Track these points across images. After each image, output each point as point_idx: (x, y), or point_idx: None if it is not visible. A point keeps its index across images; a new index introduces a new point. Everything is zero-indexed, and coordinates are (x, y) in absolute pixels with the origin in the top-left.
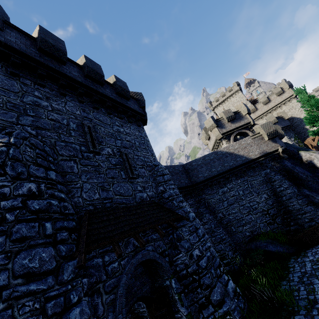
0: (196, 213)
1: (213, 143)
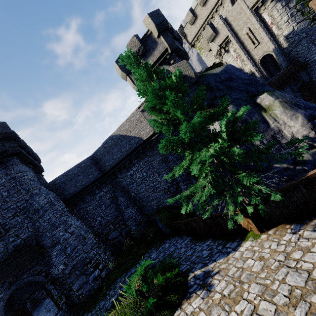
0: (112, 197)
1: None
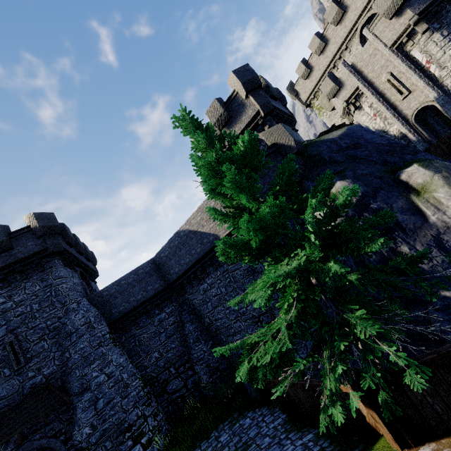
0: (177, 322)
1: None
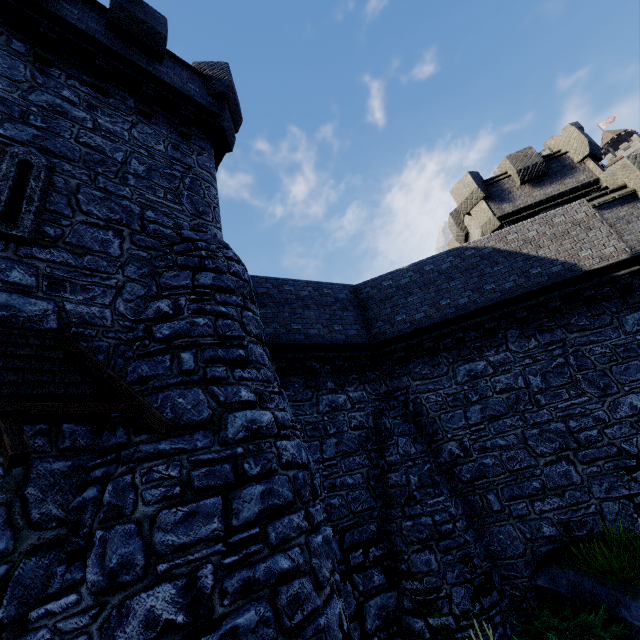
0: (367, 429)
1: None
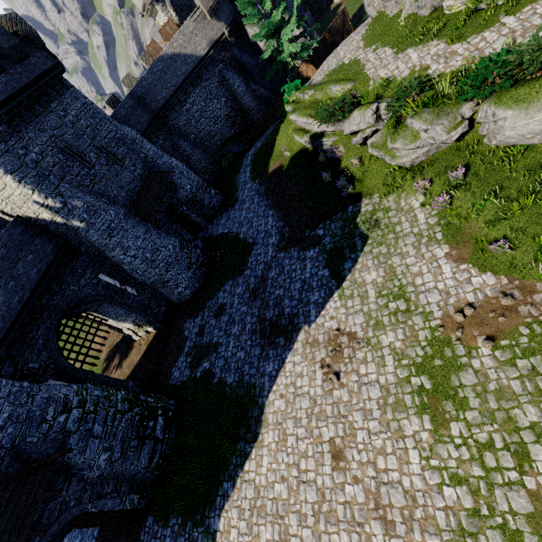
0: (172, 145)
1: (141, 4)
